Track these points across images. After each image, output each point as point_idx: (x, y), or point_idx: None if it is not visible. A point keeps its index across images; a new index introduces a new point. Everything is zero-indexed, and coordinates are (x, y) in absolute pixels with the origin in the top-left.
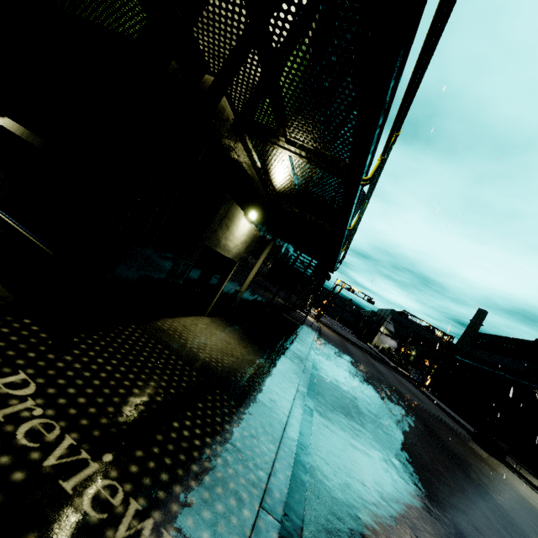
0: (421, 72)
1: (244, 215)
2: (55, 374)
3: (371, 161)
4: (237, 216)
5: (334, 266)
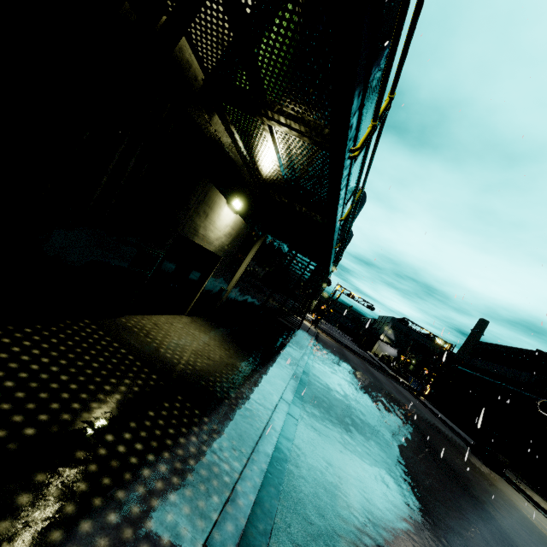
0: (418, 1)
1: (226, 203)
2: None
3: (358, 124)
4: (218, 203)
5: (329, 265)
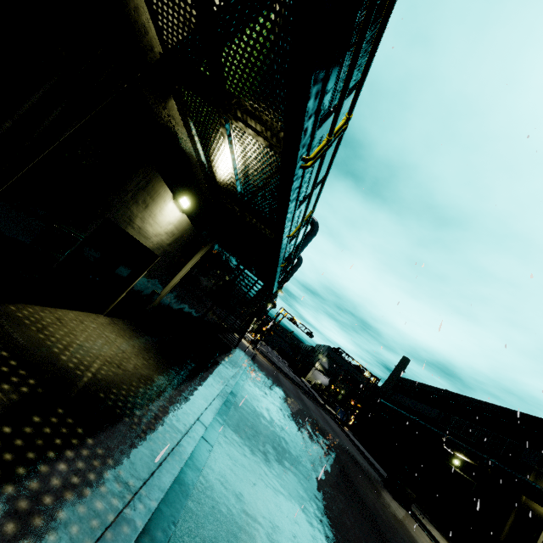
0: (383, 21)
1: (172, 198)
2: None
3: (313, 131)
4: (162, 196)
5: (273, 284)
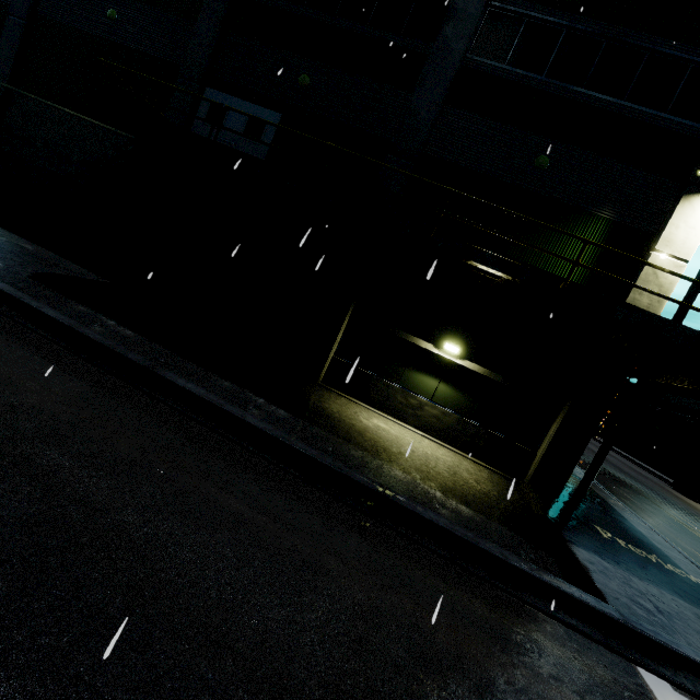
0: None
1: None
2: (594, 522)
3: None
4: None
5: None
